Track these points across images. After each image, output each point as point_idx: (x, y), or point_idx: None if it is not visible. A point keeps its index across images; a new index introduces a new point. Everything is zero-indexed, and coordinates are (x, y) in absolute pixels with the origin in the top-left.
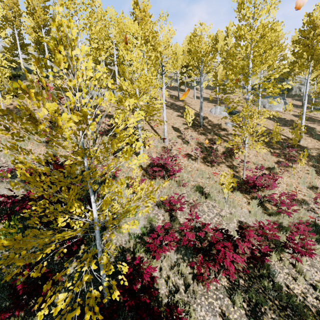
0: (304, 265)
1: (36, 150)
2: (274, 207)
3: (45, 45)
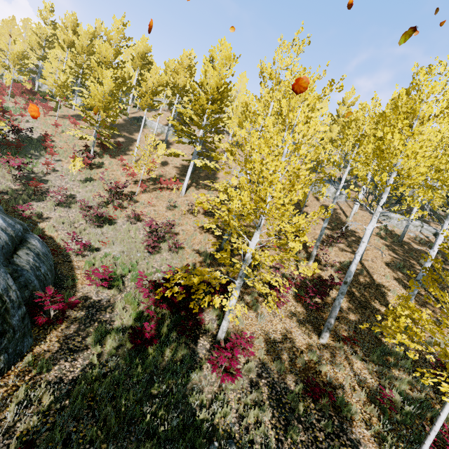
0: (58, 213)
1: (49, 132)
2: (113, 208)
3: (135, 82)
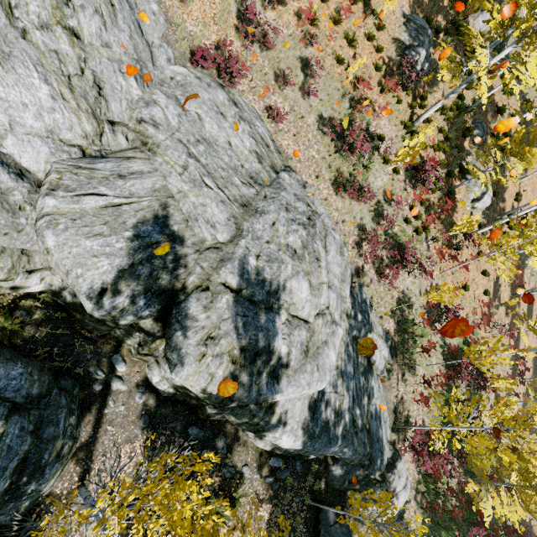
0: None
1: None
2: None
3: None
